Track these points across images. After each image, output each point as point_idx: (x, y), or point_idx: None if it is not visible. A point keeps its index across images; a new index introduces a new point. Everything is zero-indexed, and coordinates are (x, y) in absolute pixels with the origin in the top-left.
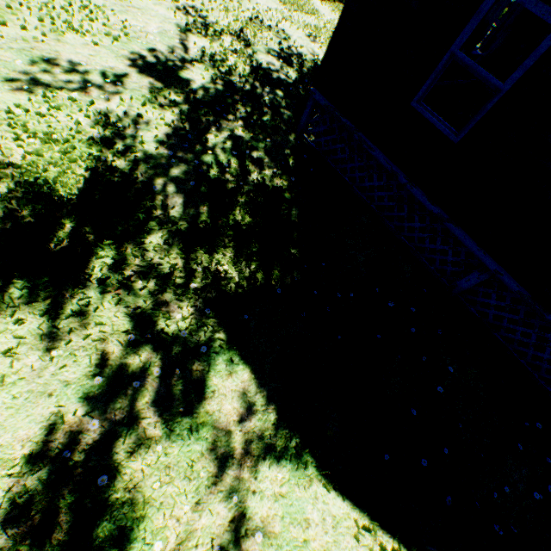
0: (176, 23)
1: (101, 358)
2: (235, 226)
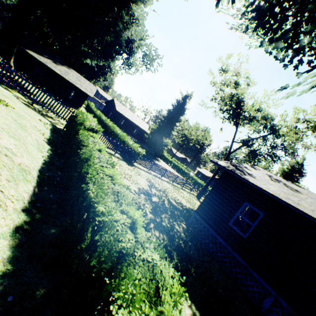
0: (148, 184)
1: None
2: (175, 246)
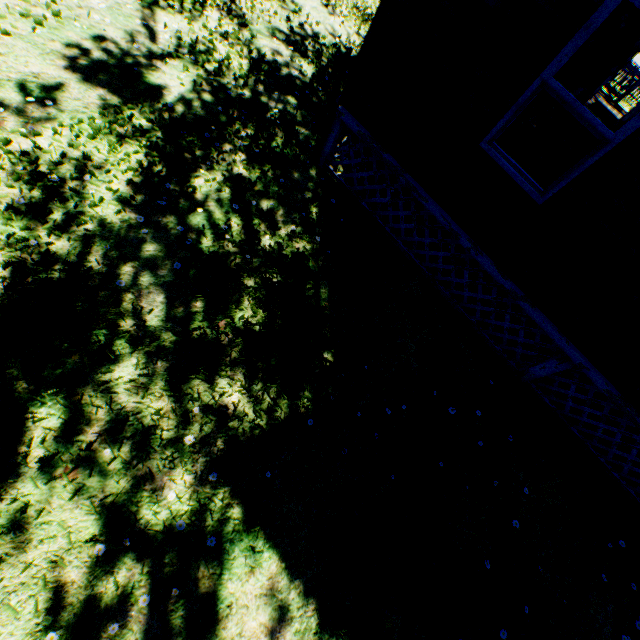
0: None
1: (54, 596)
2: (244, 327)
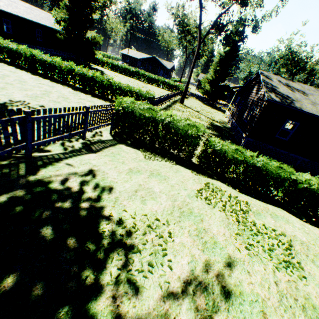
0: None
1: None
2: None
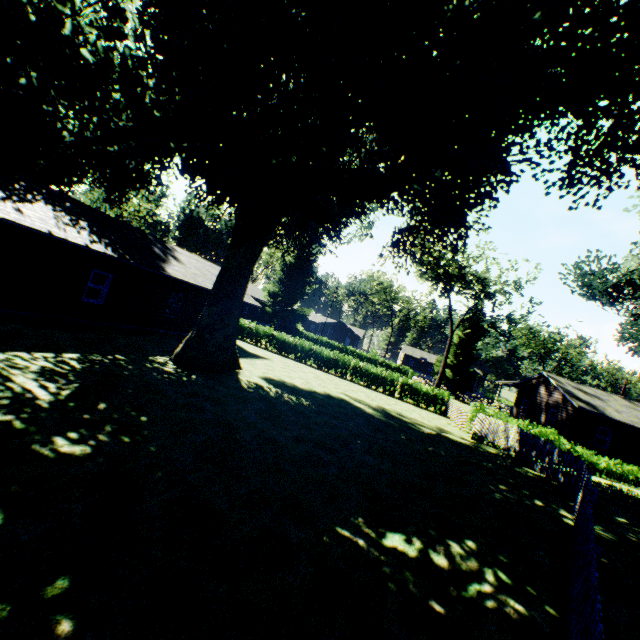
0: None
1: None
2: None
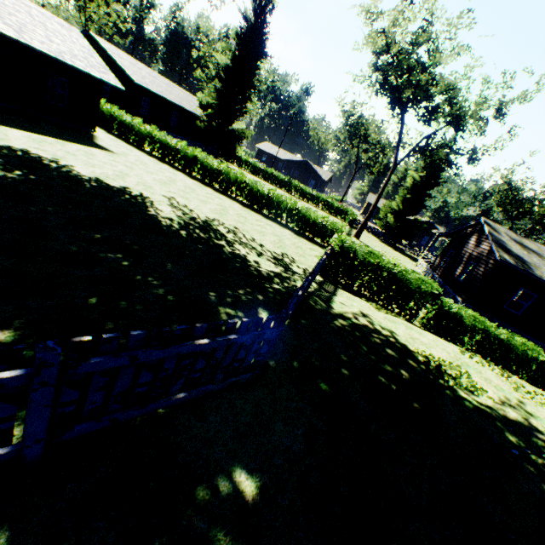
0: None
1: None
2: None
